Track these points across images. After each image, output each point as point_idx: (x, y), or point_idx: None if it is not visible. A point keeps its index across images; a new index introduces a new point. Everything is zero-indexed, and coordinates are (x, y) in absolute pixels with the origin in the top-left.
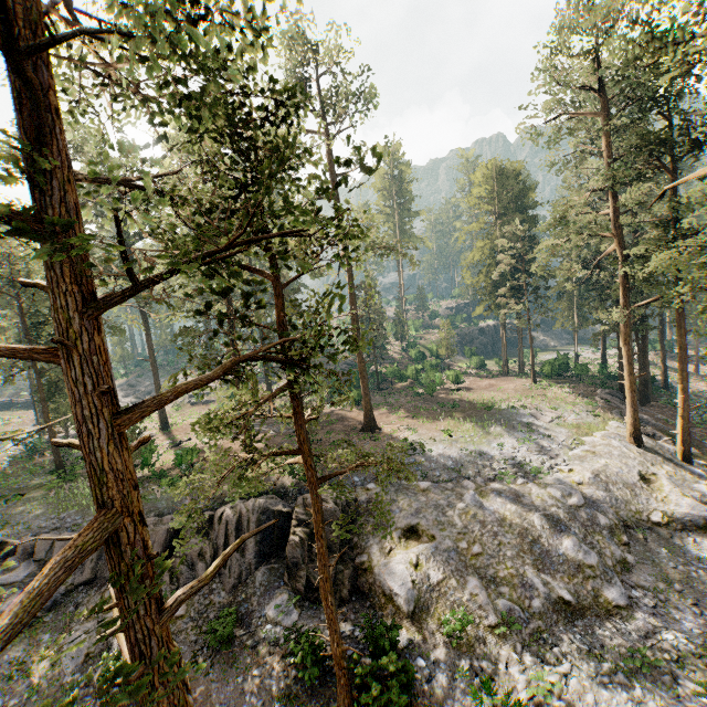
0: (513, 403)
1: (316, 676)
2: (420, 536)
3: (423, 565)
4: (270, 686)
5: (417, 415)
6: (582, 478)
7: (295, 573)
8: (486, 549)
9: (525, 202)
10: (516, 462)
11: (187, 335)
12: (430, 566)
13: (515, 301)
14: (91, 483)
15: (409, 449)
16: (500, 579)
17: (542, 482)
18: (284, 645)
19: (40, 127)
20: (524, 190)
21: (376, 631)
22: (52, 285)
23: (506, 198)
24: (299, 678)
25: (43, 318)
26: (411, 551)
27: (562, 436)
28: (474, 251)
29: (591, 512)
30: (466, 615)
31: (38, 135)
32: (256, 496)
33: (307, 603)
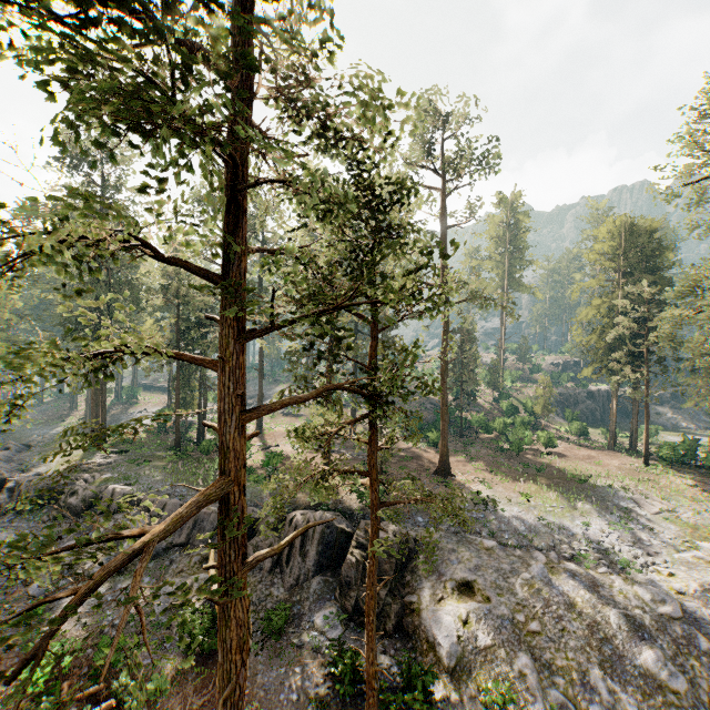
0: (611, 482)
1: (348, 694)
2: (474, 594)
3: (472, 624)
4: (306, 686)
5: (495, 471)
6: (684, 588)
7: (346, 592)
8: (546, 630)
9: (658, 262)
10: (601, 547)
11: (293, 355)
12: (479, 627)
13: (631, 368)
14: (220, 456)
15: (480, 503)
16: (557, 667)
17: (631, 578)
18: (325, 655)
19: (238, 222)
20: (658, 249)
21: (411, 669)
22: (224, 320)
23: (634, 256)
24: (333, 690)
25: (191, 324)
26: (462, 606)
27: (669, 534)
28: (588, 308)
29: (689, 629)
30: (509, 690)
31: (236, 226)
32: (325, 510)
33: (352, 624)
